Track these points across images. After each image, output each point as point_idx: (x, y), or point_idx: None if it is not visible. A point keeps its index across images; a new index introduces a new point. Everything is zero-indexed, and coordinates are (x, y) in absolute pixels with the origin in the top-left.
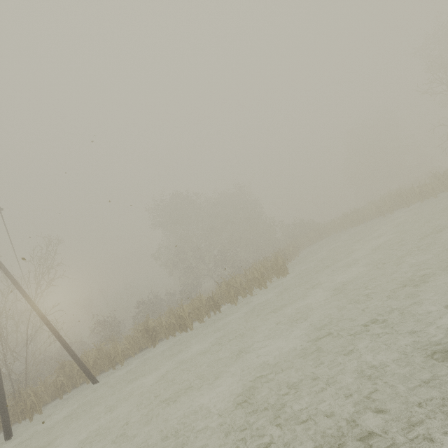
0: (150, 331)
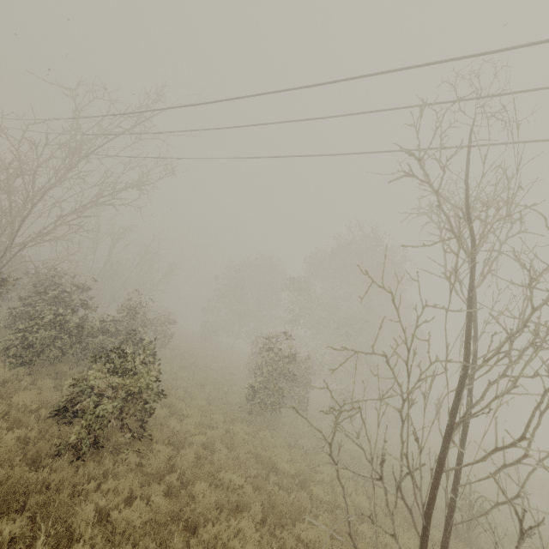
0: None
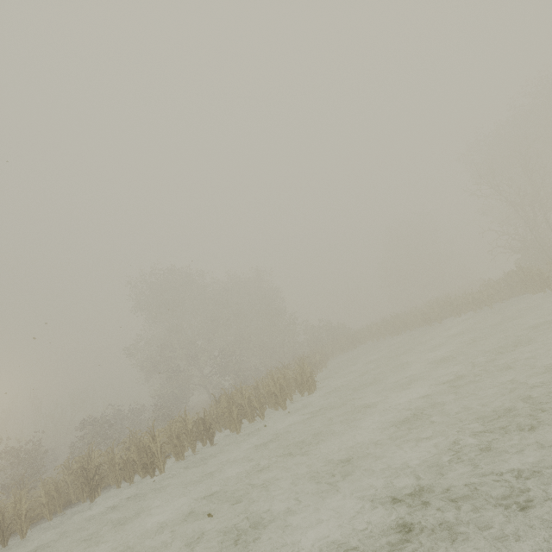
0: (89, 472)
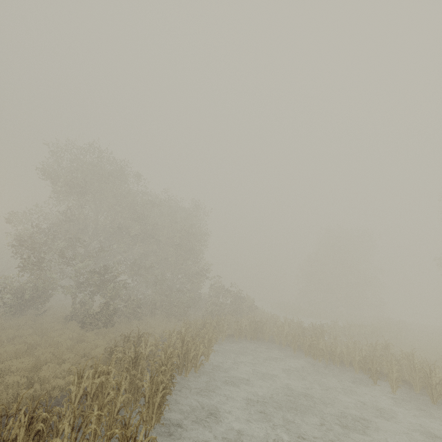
0: None
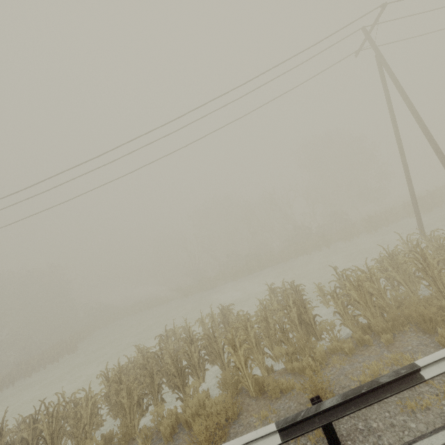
0: None
